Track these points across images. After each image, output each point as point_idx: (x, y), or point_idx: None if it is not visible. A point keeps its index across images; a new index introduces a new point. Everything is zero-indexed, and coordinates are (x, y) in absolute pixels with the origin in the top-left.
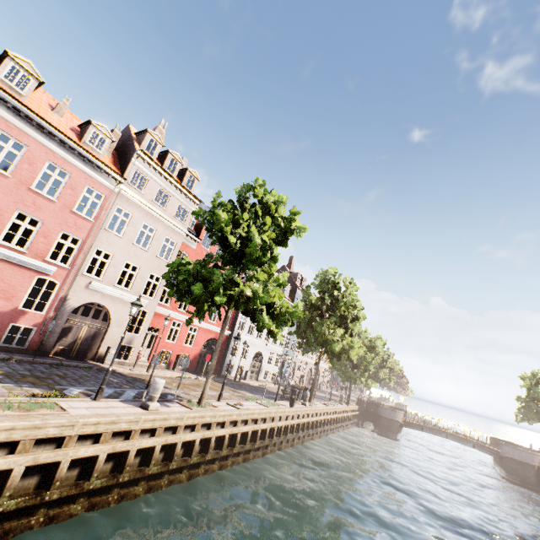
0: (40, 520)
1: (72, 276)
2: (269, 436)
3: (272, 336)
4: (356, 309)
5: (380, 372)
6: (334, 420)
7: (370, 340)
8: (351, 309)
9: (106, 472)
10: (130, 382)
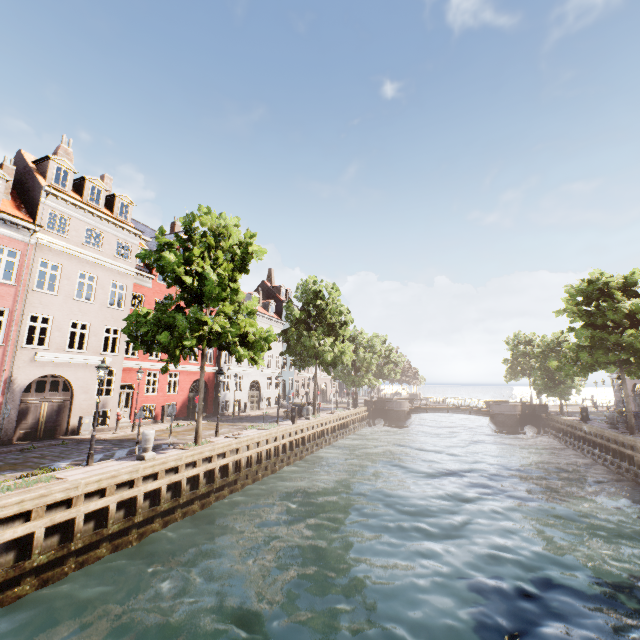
0: (72, 567)
1: (10, 353)
2: (275, 455)
3: (254, 363)
4: (342, 314)
5: (384, 369)
6: (342, 426)
7: (368, 340)
8: (337, 315)
9: (120, 518)
10: (117, 444)
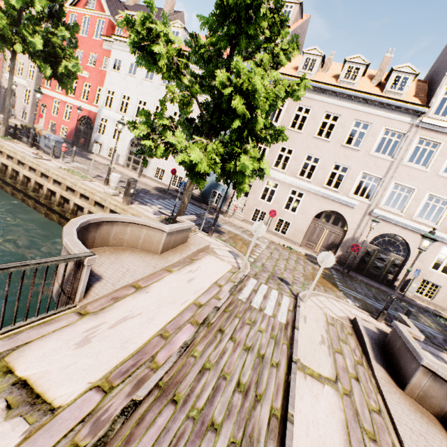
0: None
1: (1, 73)
2: None
3: None
4: None
5: None
6: (9, 171)
7: None
8: None
9: None
10: None
